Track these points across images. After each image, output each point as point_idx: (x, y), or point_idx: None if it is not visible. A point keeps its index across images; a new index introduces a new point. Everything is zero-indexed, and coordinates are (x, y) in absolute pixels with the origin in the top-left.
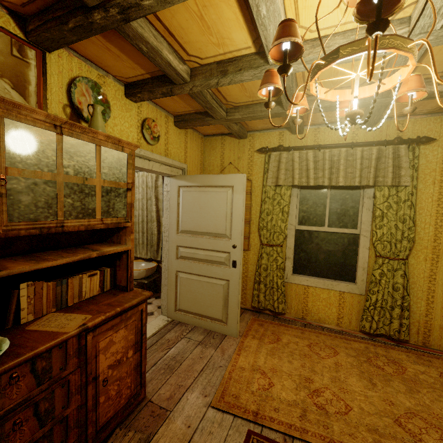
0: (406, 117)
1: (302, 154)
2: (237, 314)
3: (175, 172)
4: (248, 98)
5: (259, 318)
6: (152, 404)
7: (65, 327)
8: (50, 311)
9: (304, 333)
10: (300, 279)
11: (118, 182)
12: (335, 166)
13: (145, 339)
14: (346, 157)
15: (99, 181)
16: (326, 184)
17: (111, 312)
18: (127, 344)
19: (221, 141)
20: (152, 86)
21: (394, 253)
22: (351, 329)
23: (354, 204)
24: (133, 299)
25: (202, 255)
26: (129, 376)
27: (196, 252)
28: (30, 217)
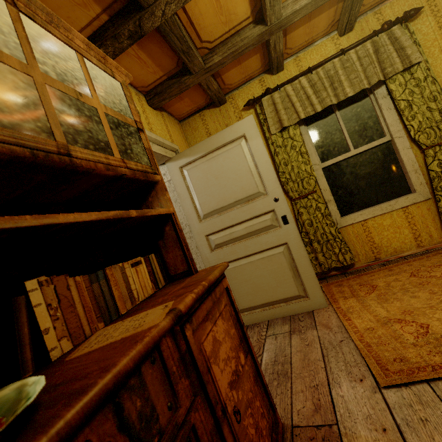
0: (380, 5)
1: (295, 85)
2: (315, 278)
3: (169, 154)
4: (223, 27)
5: (330, 282)
6: (301, 429)
7: (142, 325)
8: (96, 329)
9: (393, 270)
10: (353, 218)
11: (124, 116)
12: (335, 80)
13: (247, 333)
14: (342, 66)
15: (98, 104)
16: (334, 102)
17: (197, 288)
18: (232, 343)
19: (201, 118)
20: (115, 29)
21: (440, 137)
22: (435, 243)
23: (369, 114)
24: (211, 272)
25: (241, 230)
26: (256, 397)
27: (232, 231)
28: (1, 122)
